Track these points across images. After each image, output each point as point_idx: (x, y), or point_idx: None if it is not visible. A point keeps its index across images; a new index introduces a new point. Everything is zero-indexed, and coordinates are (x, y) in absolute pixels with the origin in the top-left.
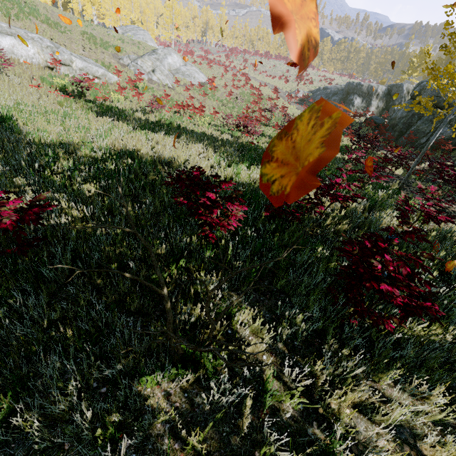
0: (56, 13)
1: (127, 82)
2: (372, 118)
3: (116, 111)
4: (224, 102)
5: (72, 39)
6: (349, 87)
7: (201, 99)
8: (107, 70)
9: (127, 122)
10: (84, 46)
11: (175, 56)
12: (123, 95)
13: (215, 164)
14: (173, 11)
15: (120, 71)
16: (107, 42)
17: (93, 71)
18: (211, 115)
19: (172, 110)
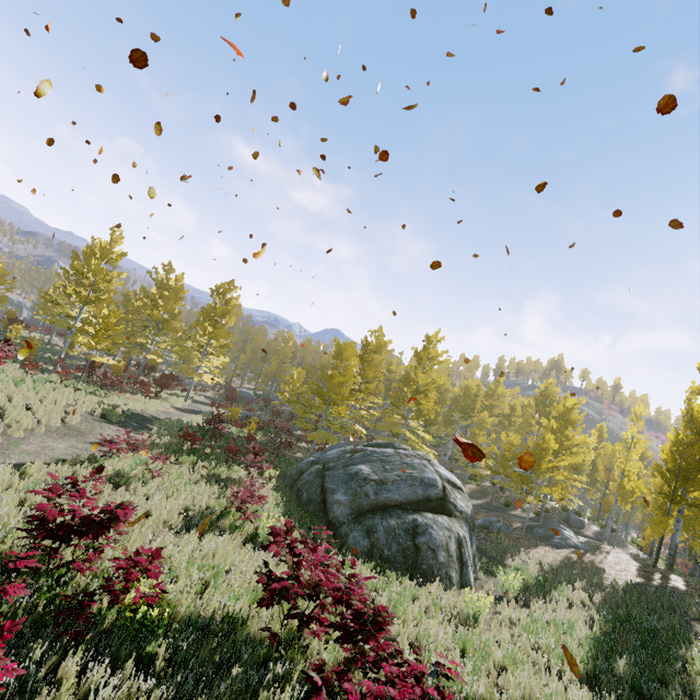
0: None
1: None
2: (26, 320)
3: None
4: None
5: None
6: None
7: None
8: None
9: None
10: None
11: None
12: None
13: None
14: None
15: None
16: None
17: None
18: None
19: None
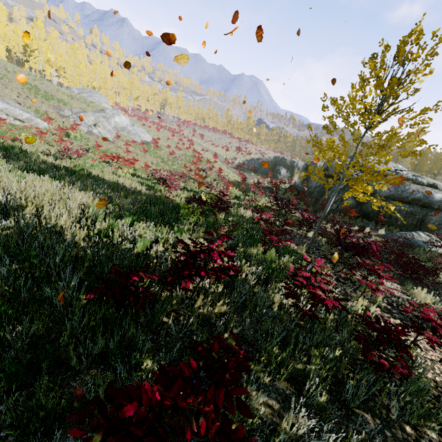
0: (3, 64)
1: (57, 129)
2: (295, 186)
3: (15, 151)
4: (164, 160)
5: (8, 86)
6: (276, 160)
7: (141, 154)
8: (41, 116)
9: (14, 162)
10: (20, 93)
11: (123, 117)
12: (43, 139)
13: (81, 216)
14: (133, 86)
15: (51, 119)
16: (52, 95)
17: (16, 114)
18: (144, 168)
19: (103, 160)
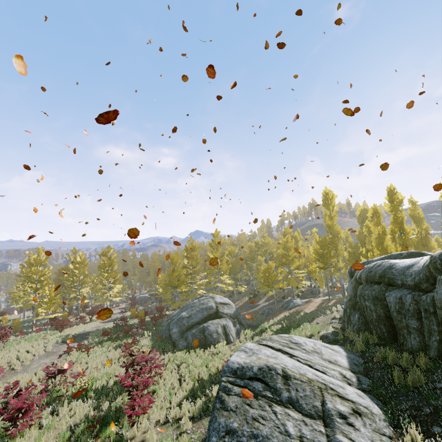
0: None
1: None
2: (5, 309)
3: None
4: None
5: None
6: None
7: None
8: None
9: None
10: None
11: None
12: None
13: None
14: None
15: None
16: None
17: None
18: None
19: None
